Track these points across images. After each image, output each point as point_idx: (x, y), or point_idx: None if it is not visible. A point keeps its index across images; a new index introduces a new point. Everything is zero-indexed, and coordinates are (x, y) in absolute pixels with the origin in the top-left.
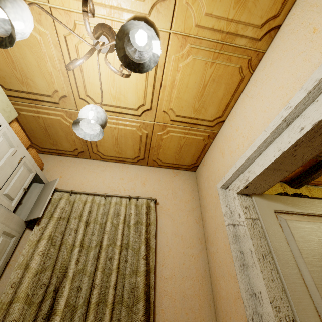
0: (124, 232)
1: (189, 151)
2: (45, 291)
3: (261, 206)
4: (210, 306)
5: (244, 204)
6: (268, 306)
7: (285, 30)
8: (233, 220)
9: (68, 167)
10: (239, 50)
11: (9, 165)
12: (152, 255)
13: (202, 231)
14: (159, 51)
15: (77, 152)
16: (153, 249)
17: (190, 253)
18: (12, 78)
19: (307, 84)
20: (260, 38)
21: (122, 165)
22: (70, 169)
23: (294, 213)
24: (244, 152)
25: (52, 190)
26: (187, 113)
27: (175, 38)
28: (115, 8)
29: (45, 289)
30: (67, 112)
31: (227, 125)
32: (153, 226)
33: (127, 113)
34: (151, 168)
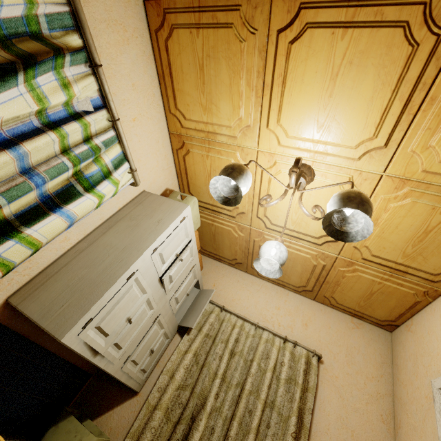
0: (271, 383)
1: (385, 301)
2: (181, 411)
3: None
4: None
5: None
6: None
7: None
8: None
9: (222, 275)
10: None
11: (185, 272)
12: (303, 437)
13: (390, 440)
14: (370, 230)
15: (235, 262)
16: (306, 429)
17: None
18: (205, 194)
19: None
20: None
21: (281, 290)
22: (224, 278)
23: None
24: None
25: (207, 302)
26: (392, 256)
27: (388, 180)
28: (320, 153)
29: (182, 410)
30: (239, 226)
31: None
32: (311, 394)
33: (304, 239)
34: (318, 305)
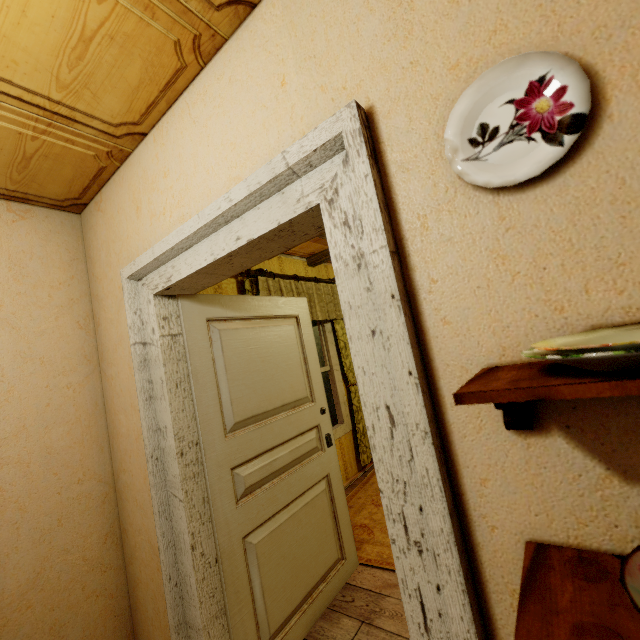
0: None
1: (56, 171)
2: None
3: (190, 315)
4: (102, 449)
5: (164, 312)
6: (172, 439)
7: (258, 26)
8: (145, 336)
9: None
10: (173, 2)
11: None
12: None
13: (92, 342)
14: None
15: None
16: None
17: (65, 384)
18: None
19: (251, 180)
20: (219, 7)
21: None
22: None
23: (233, 319)
24: (171, 227)
25: None
26: (38, 84)
27: None
28: None
29: None
30: None
31: (151, 148)
32: None
33: None
34: None
